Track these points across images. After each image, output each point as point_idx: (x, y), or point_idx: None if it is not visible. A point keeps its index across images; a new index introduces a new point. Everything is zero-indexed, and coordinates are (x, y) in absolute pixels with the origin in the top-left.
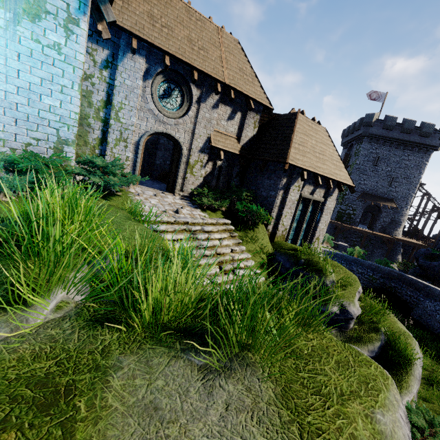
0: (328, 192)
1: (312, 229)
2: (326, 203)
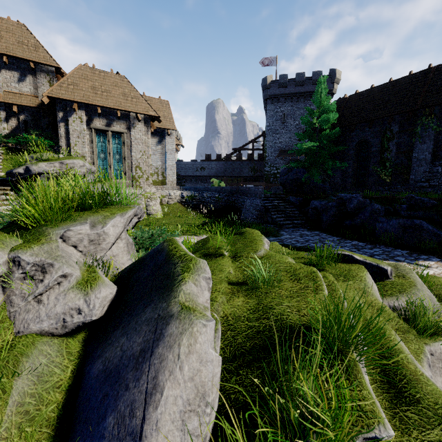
0: (130, 124)
1: (129, 160)
2: (132, 134)
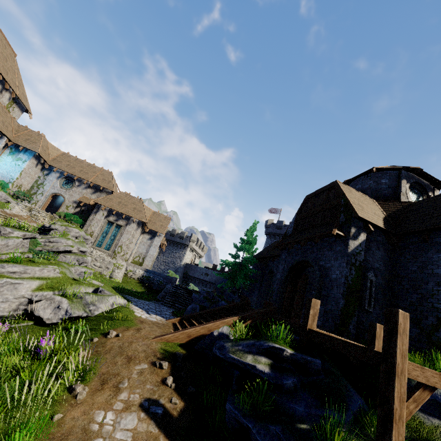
0: (128, 223)
1: (118, 241)
2: (127, 228)
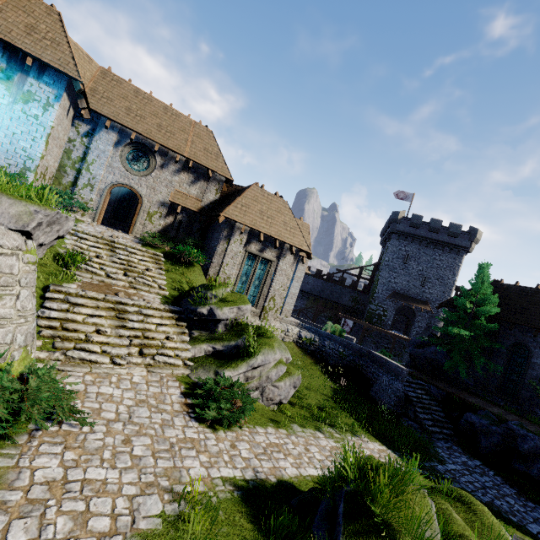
0: (281, 254)
1: (266, 288)
2: (279, 264)
